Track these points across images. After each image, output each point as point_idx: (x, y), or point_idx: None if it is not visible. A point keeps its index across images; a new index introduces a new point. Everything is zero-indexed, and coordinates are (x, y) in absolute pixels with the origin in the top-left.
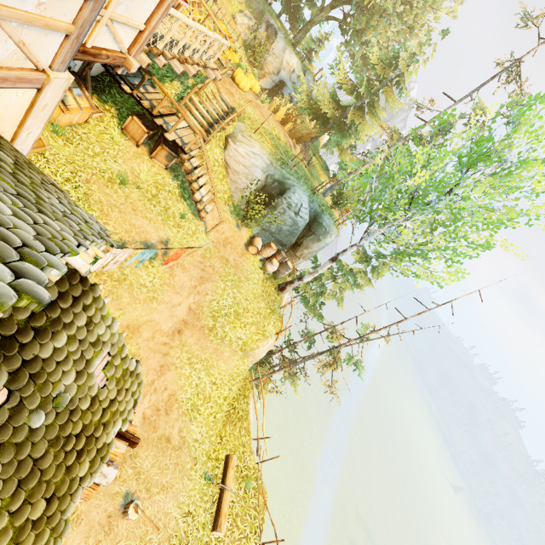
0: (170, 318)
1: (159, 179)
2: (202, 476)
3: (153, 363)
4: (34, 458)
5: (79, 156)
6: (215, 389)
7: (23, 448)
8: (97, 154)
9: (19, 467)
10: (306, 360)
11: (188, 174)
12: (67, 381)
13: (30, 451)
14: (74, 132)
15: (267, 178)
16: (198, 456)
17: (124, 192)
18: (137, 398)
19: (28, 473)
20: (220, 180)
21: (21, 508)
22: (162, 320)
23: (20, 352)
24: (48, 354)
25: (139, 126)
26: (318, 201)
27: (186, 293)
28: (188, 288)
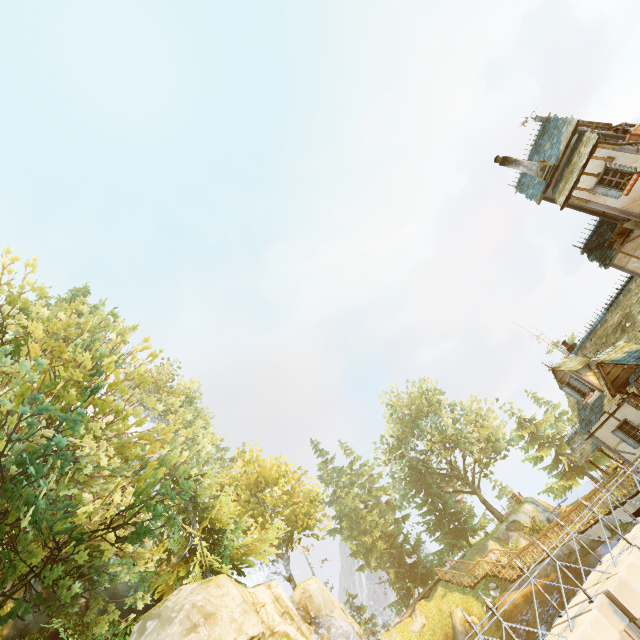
0: None
1: None
2: None
3: None
4: None
5: None
6: None
7: None
8: None
9: None
10: None
11: None
12: None
13: None
14: None
15: None
16: None
17: None
18: None
19: None
20: None
21: None
22: None
23: None
24: None
25: None
26: None
27: None
28: None
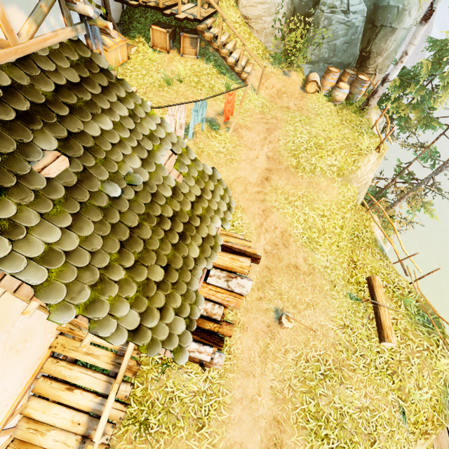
0: (254, 171)
1: (195, 68)
2: (346, 296)
3: (255, 210)
4: (128, 226)
5: (134, 82)
6: (326, 221)
7: (110, 213)
8: (145, 75)
9: (114, 229)
10: (435, 173)
11: (213, 43)
12: (133, 165)
13: (120, 219)
14: (125, 69)
15: None
16: (334, 280)
17: (173, 89)
18: (229, 203)
19: (128, 238)
20: (248, 40)
21: (136, 267)
22: (247, 175)
23: (62, 124)
24: (97, 134)
25: (159, 32)
26: None
27: (258, 146)
28: (259, 142)
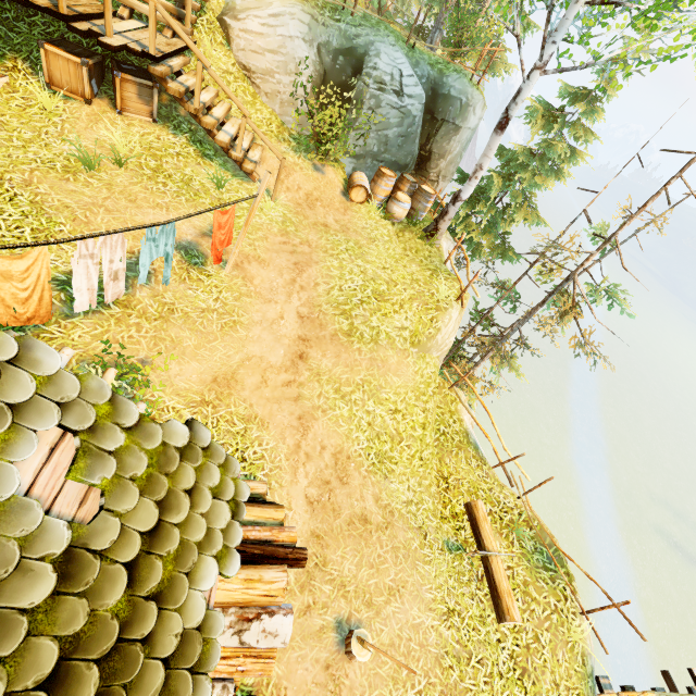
0: (277, 343)
1: (151, 142)
2: (443, 549)
3: (284, 418)
4: None
5: None
6: (402, 419)
7: None
8: (29, 141)
9: None
10: (521, 325)
11: (185, 103)
12: None
13: None
14: None
15: (321, 54)
16: (423, 522)
17: (101, 179)
18: (236, 496)
19: None
20: (252, 105)
21: None
22: (265, 351)
23: None
24: None
25: (64, 60)
26: (426, 58)
27: (282, 296)
28: (282, 287)
